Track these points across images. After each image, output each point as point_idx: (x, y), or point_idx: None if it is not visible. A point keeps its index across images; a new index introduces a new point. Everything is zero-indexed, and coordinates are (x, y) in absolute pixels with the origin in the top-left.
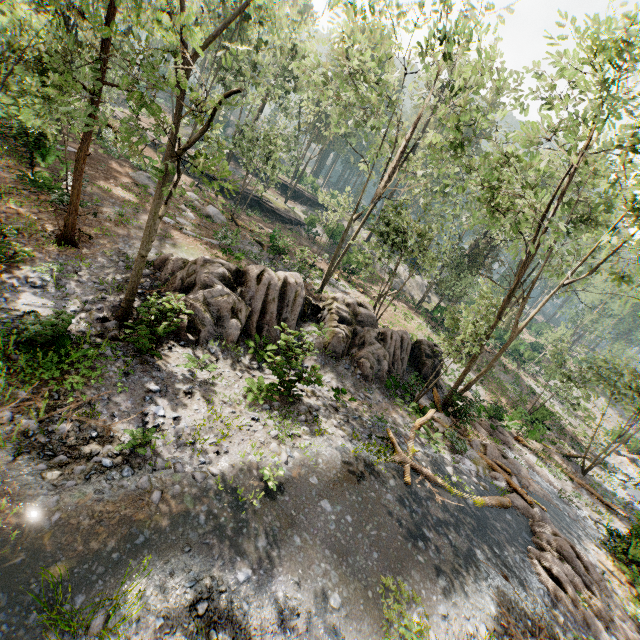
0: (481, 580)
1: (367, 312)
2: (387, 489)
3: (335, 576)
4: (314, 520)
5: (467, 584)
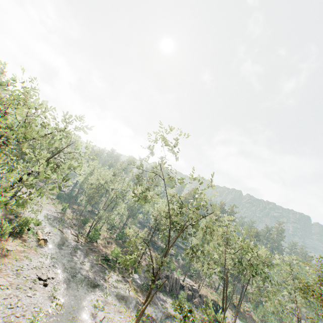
0: None
1: (195, 287)
2: None
3: None
4: None
5: None
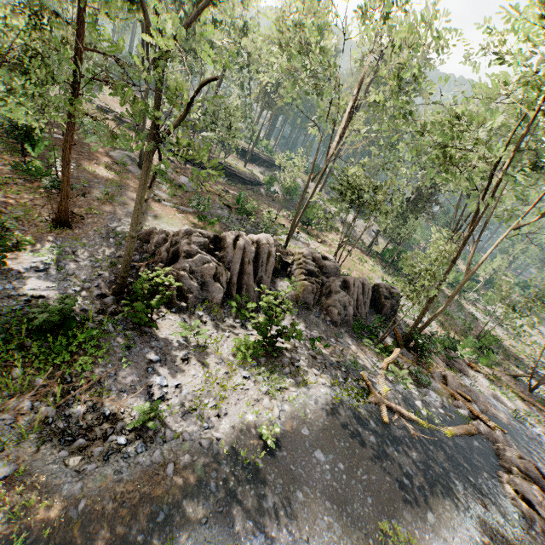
0: (463, 511)
1: (331, 264)
2: (369, 431)
3: (338, 527)
4: (311, 472)
5: (452, 517)
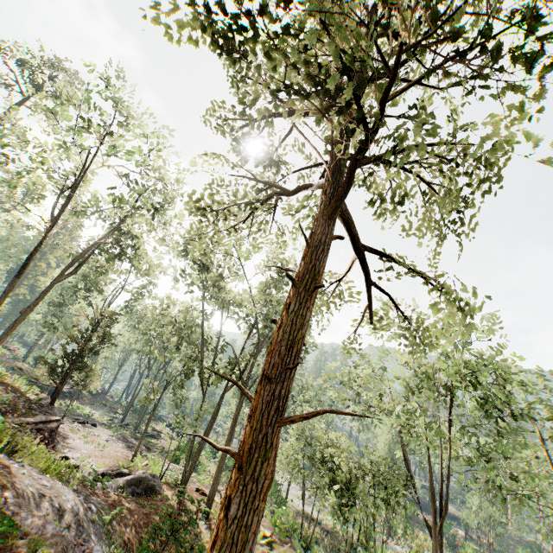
0: None
1: None
2: None
3: None
4: None
5: None
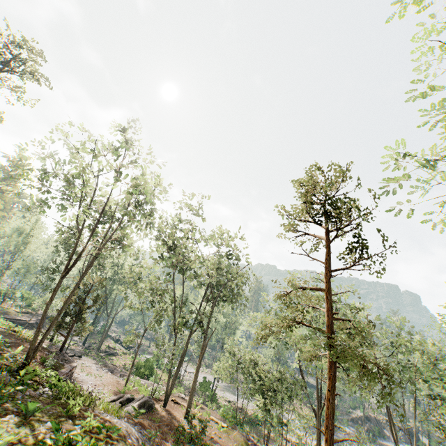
0: None
1: None
2: None
3: None
4: None
5: None
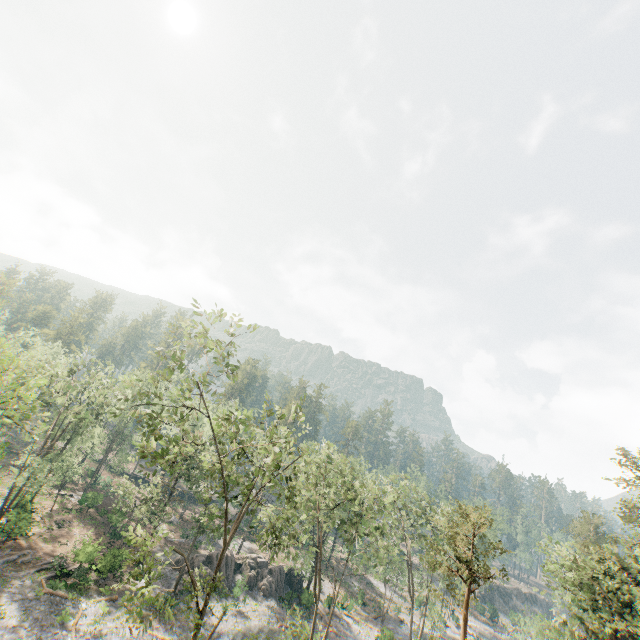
0: None
1: (262, 560)
2: (276, 633)
3: None
4: None
5: None
